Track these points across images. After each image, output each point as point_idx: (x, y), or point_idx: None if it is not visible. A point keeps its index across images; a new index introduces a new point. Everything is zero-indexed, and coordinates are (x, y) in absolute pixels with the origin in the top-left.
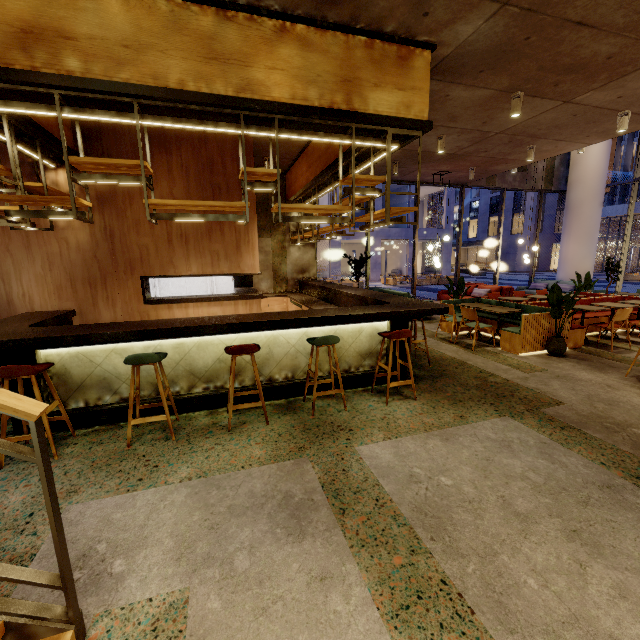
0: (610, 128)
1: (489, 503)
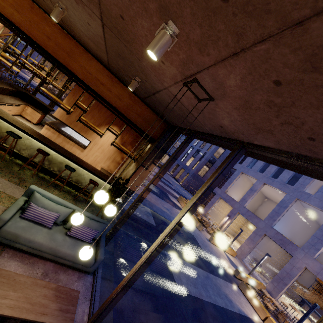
0: None
1: None
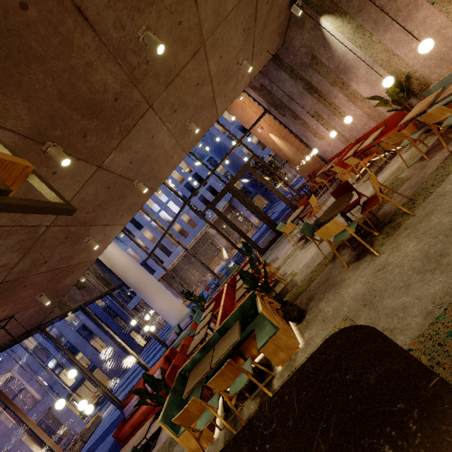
0: (132, 203)
1: None
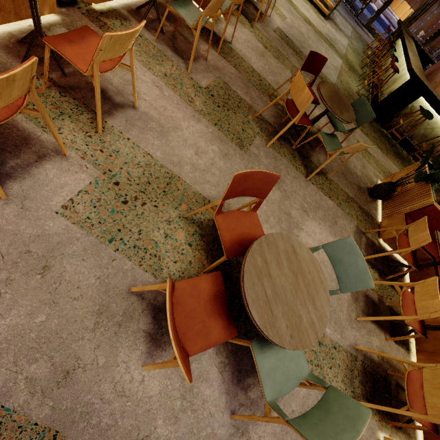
0: None
1: (315, 42)
